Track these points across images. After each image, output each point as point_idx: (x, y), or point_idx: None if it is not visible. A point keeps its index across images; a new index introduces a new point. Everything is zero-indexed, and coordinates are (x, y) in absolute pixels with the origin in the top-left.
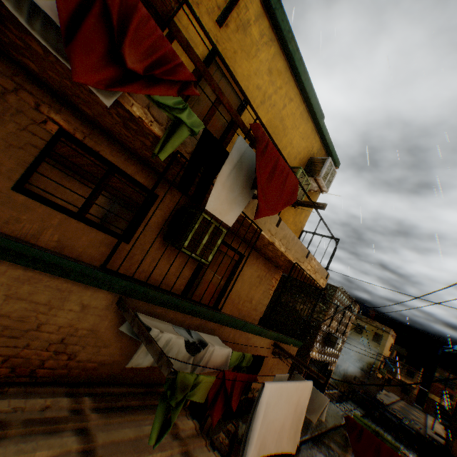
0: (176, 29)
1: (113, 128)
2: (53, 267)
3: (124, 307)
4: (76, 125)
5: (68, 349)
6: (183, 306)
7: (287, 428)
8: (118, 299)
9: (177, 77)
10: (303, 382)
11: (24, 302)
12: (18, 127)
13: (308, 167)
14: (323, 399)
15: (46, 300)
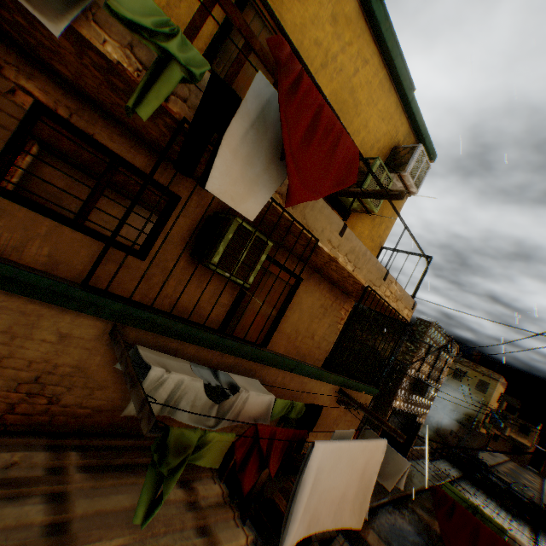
0: None
1: (102, 96)
2: (7, 281)
3: (116, 338)
4: (57, 97)
5: (46, 391)
6: (207, 339)
7: (350, 499)
8: (112, 328)
9: None
10: (372, 441)
11: None
12: None
13: (391, 160)
14: (401, 462)
15: (6, 326)
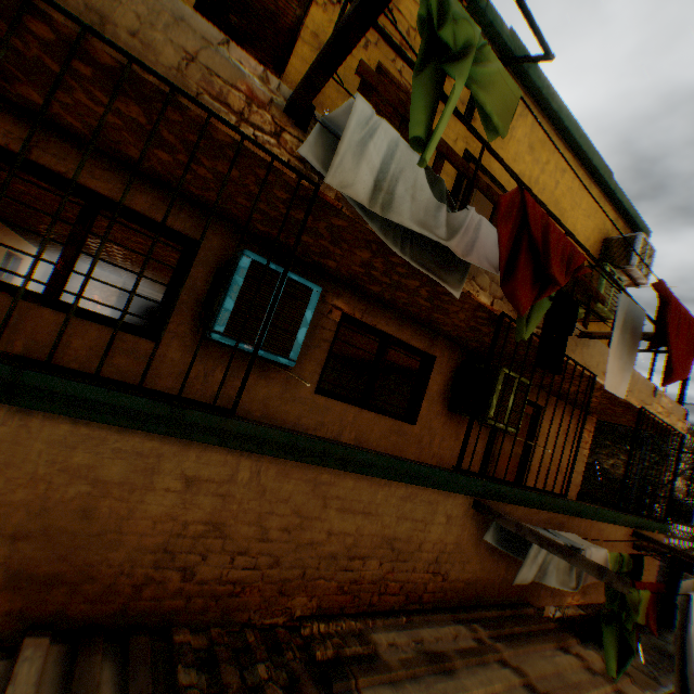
0: (476, 176)
1: (402, 299)
2: (426, 479)
3: (491, 512)
4: (353, 304)
5: (441, 568)
6: (530, 499)
7: None
8: (472, 503)
9: (574, 265)
10: None
11: (407, 521)
12: (311, 326)
13: (604, 254)
14: None
15: (421, 515)
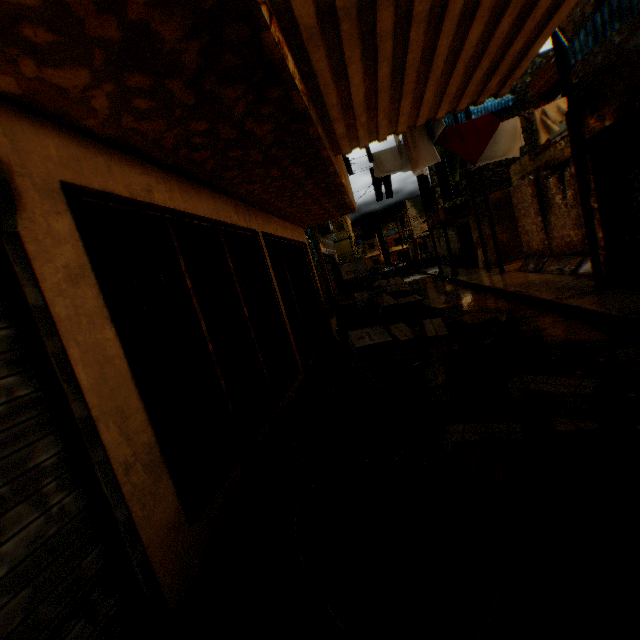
0: None
1: None
2: None
3: None
4: None
5: None
6: None
7: None
8: None
9: None
10: None
11: None
12: None
13: None
14: None
15: None
